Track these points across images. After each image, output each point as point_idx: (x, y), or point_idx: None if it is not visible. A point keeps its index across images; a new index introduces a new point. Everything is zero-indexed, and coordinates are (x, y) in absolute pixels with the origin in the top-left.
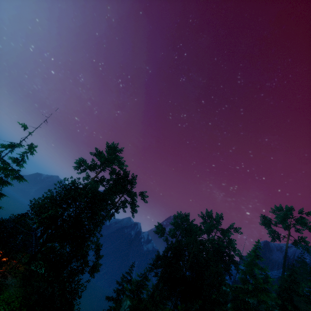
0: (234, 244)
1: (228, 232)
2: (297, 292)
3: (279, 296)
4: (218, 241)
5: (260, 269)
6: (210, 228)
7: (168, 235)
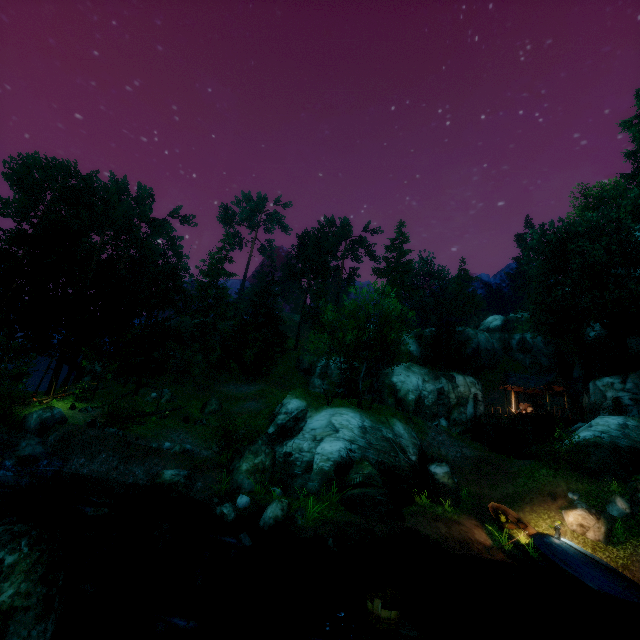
0: (179, 247)
1: (166, 226)
2: (273, 292)
3: (253, 302)
4: (147, 242)
5: (228, 275)
6: (127, 214)
7: (3, 211)
